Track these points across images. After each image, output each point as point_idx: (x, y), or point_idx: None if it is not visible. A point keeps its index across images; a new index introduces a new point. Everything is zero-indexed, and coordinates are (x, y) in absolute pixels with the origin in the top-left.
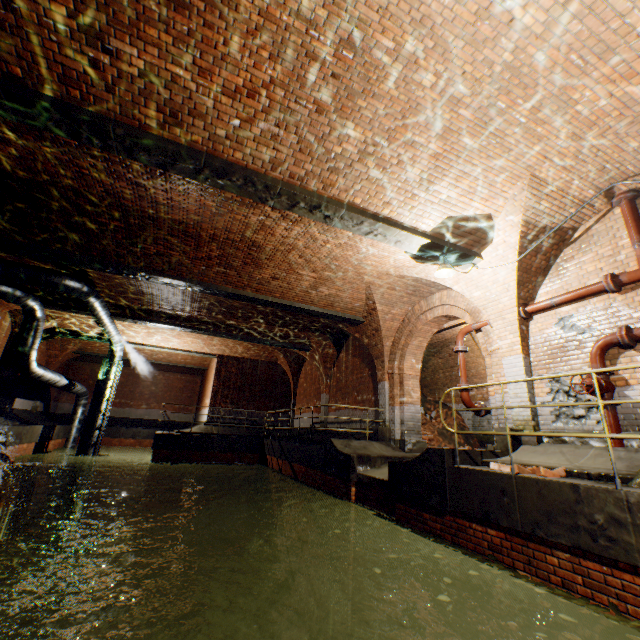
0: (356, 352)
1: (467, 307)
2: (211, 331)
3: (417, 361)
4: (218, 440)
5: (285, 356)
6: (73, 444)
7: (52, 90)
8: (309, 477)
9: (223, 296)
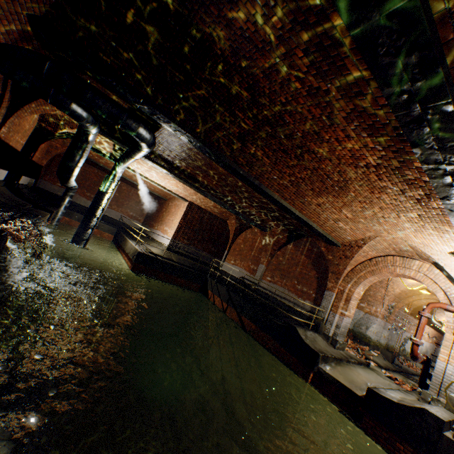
0: (306, 253)
1: (447, 289)
2: (210, 196)
3: (363, 289)
4: (179, 269)
5: (237, 221)
6: (57, 223)
7: (451, 28)
8: (259, 336)
9: (264, 196)
